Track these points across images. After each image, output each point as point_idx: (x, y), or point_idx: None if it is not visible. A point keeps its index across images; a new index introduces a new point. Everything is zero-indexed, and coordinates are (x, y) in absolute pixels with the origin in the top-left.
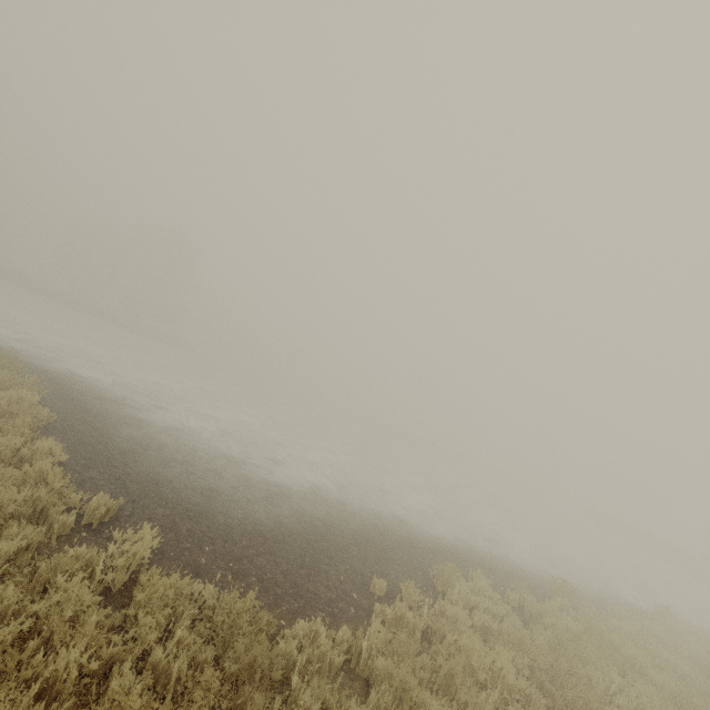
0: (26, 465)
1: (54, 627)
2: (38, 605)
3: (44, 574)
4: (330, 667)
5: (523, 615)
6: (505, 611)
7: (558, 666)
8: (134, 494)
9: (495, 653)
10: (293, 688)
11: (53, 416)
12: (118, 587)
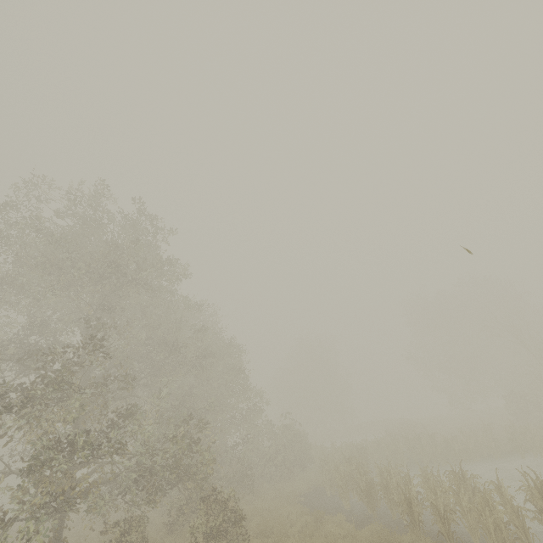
0: None
1: None
2: None
3: None
4: None
5: None
6: None
7: None
8: None
9: None
10: None
11: None
12: None
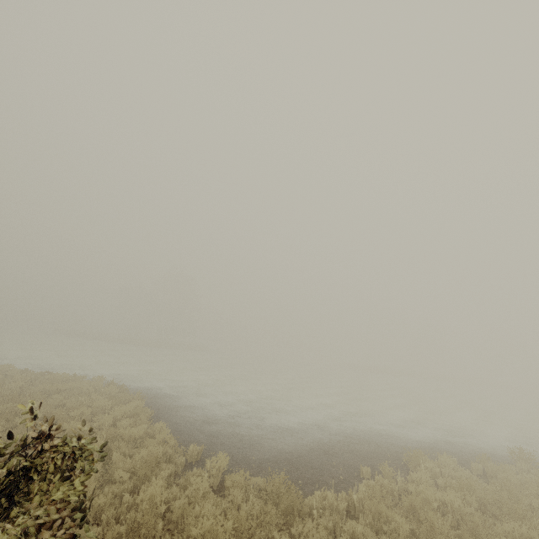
0: (156, 435)
1: (197, 500)
2: (187, 491)
3: (183, 482)
4: (338, 513)
5: (487, 479)
6: (465, 475)
7: (502, 499)
8: (207, 445)
9: (445, 493)
10: (316, 518)
11: (153, 412)
12: (216, 487)
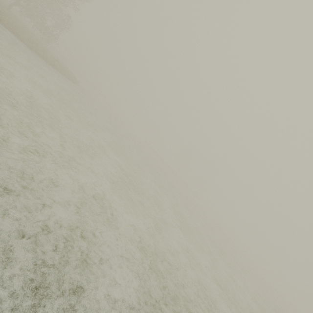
0: None
1: None
2: None
3: None
4: None
5: None
6: None
7: None
8: None
9: None
10: None
11: None
12: None
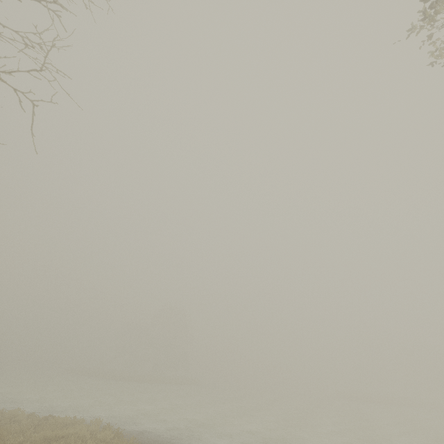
0: None
1: None
2: None
3: None
4: None
5: None
6: None
7: None
8: None
9: None
10: None
11: None
12: None
